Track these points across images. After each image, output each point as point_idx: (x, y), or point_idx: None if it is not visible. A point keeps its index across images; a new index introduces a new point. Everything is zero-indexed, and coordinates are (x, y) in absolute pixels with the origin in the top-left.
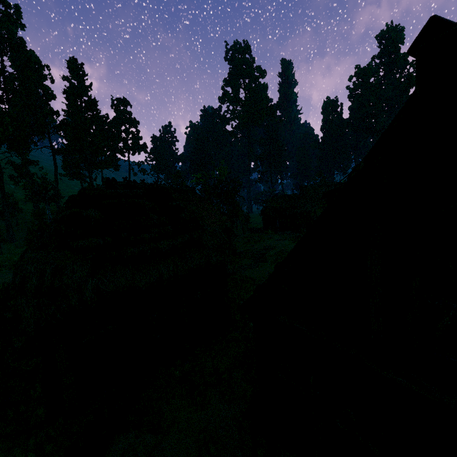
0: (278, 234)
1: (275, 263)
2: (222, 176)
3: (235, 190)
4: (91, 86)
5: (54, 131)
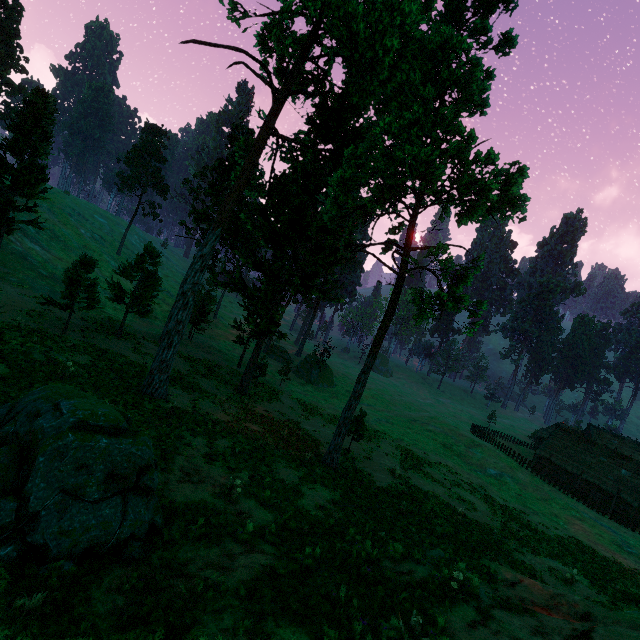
0: None
1: None
2: None
3: None
4: None
5: None
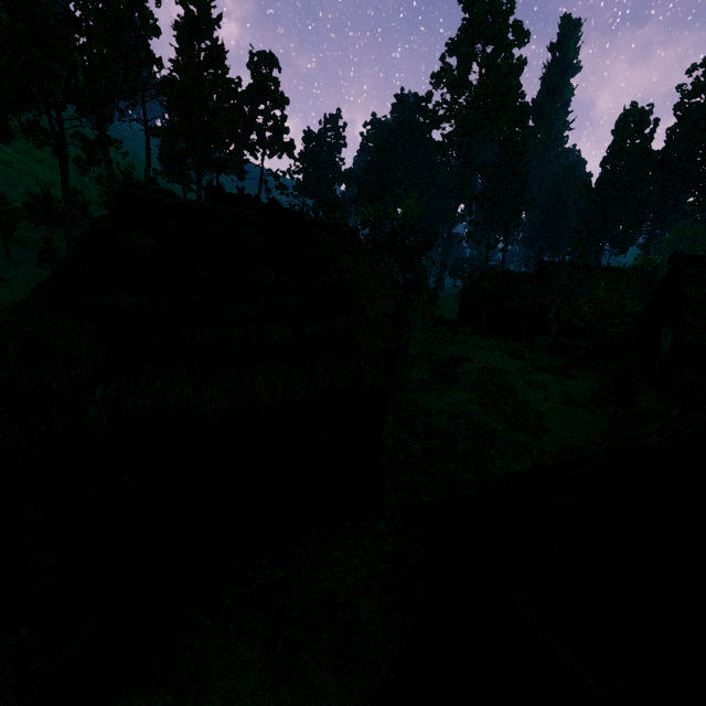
0: (482, 337)
1: (471, 390)
2: (408, 218)
3: (424, 247)
4: (220, 20)
5: (152, 95)
